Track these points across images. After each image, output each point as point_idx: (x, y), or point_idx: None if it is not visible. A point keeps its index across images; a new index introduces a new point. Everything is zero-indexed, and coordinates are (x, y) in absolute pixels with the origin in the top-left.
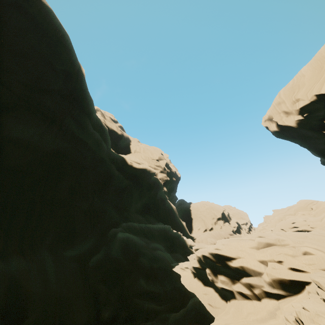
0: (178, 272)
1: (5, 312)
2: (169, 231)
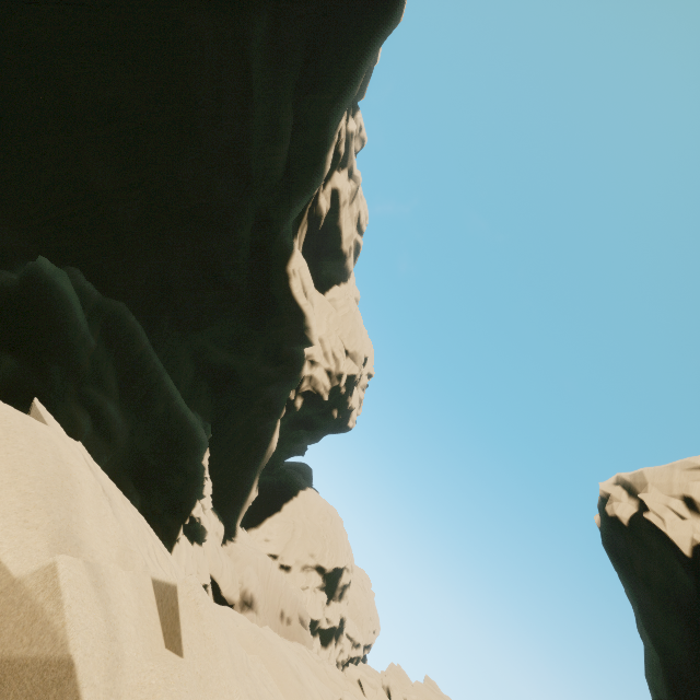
0: None
1: None
2: (195, 448)
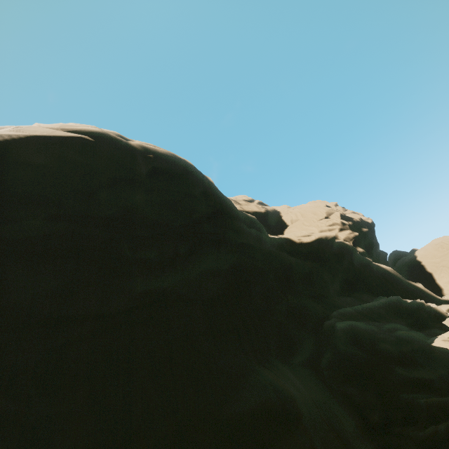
0: (442, 346)
1: (285, 410)
2: (401, 303)
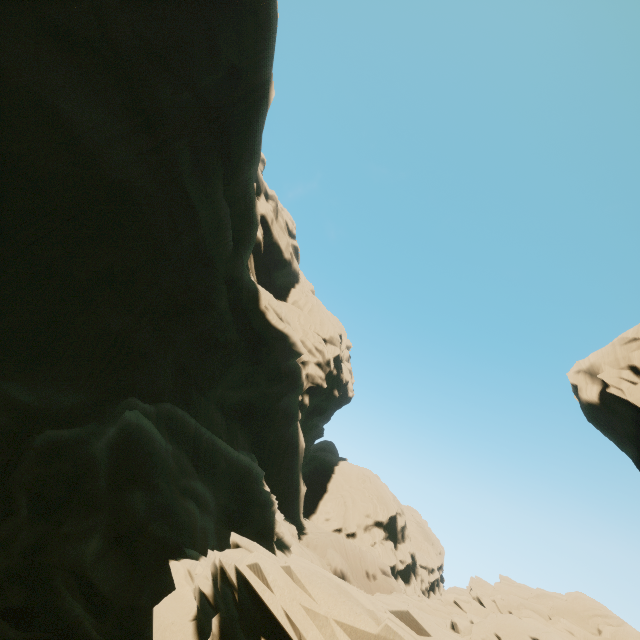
0: (175, 577)
1: None
2: (256, 481)
